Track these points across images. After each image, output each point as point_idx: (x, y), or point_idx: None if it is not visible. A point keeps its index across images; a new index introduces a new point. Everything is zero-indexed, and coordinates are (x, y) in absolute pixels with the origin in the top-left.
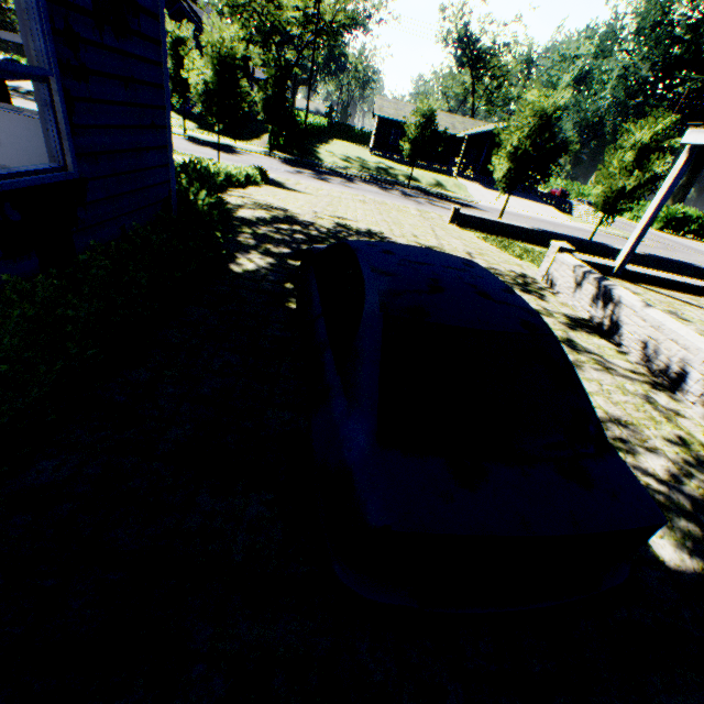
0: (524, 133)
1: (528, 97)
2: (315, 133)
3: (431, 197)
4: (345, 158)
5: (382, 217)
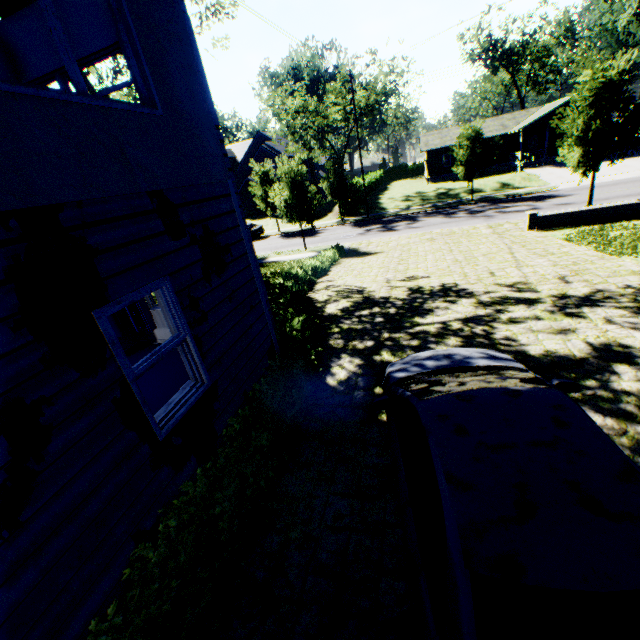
0: (588, 114)
1: (580, 80)
2: (374, 186)
3: (500, 203)
4: (405, 198)
5: (452, 255)
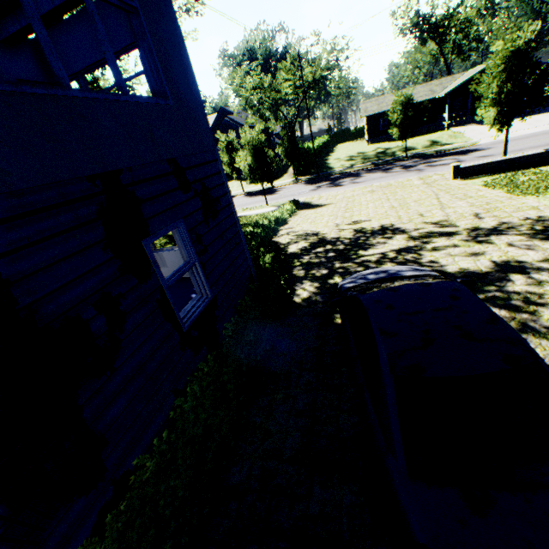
0: (501, 79)
1: (493, 49)
2: (322, 149)
3: (429, 159)
4: (349, 158)
5: (389, 203)
